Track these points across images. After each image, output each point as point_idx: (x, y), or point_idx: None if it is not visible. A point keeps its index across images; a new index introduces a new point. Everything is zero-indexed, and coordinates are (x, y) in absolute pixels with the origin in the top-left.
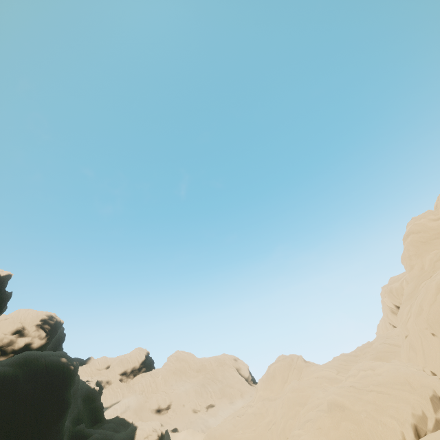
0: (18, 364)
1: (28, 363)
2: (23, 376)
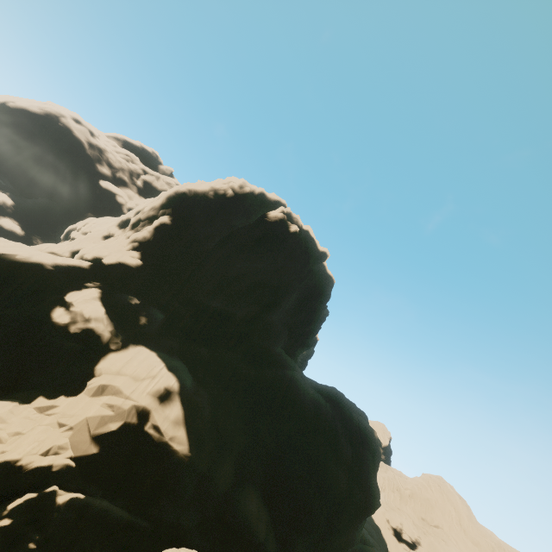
0: (330, 401)
1: (340, 407)
2: (341, 426)
